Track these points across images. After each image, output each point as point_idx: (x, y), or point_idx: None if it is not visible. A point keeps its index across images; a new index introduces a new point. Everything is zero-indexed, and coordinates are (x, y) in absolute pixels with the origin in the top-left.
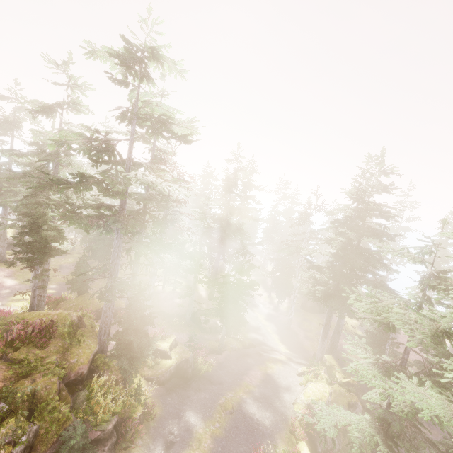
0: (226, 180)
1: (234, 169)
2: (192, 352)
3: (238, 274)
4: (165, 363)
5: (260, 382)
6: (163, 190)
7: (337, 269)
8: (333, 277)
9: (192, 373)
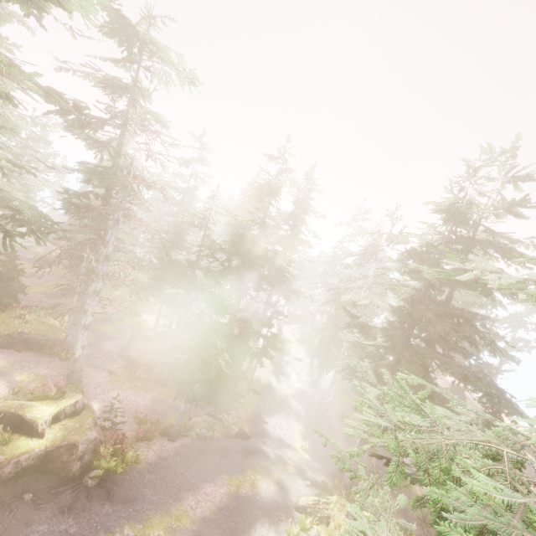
0: (260, 184)
1: (277, 171)
2: (105, 432)
3: (218, 313)
4: (21, 445)
5: (212, 512)
6: (140, 171)
7: (399, 335)
8: (387, 348)
9: (84, 470)
